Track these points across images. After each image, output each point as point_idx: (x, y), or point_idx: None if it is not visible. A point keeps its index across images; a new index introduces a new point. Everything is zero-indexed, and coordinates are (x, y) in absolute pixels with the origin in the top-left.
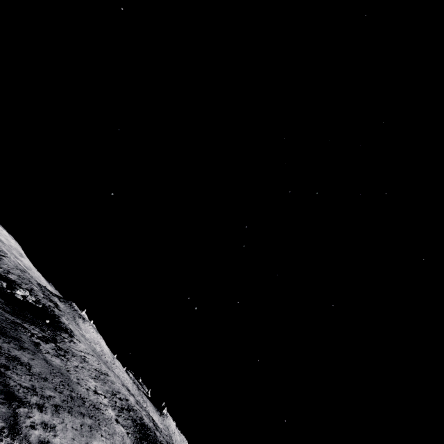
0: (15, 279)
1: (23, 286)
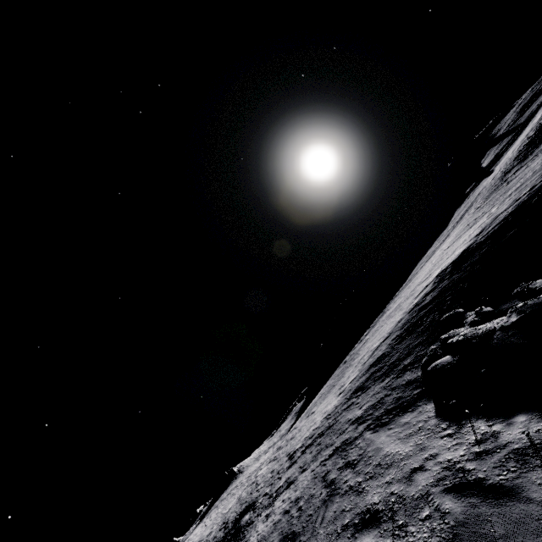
0: (411, 454)
1: (404, 423)
